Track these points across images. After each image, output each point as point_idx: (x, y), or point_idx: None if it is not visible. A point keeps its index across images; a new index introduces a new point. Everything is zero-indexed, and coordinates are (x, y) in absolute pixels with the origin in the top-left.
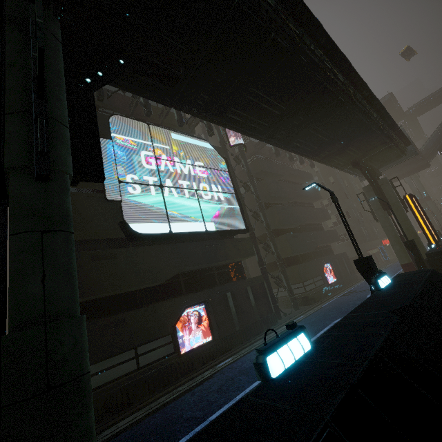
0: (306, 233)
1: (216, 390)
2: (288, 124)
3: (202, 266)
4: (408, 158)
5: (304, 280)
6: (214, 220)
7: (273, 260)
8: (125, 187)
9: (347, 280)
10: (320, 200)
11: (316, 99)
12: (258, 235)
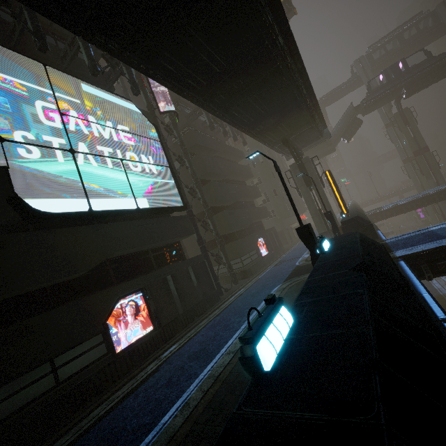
0: (242, 209)
1: (165, 385)
2: (227, 87)
3: (135, 249)
4: (324, 140)
5: (242, 255)
6: (147, 196)
7: (212, 238)
8: (13, 148)
9: (277, 251)
10: (251, 179)
11: (257, 60)
12: (195, 213)
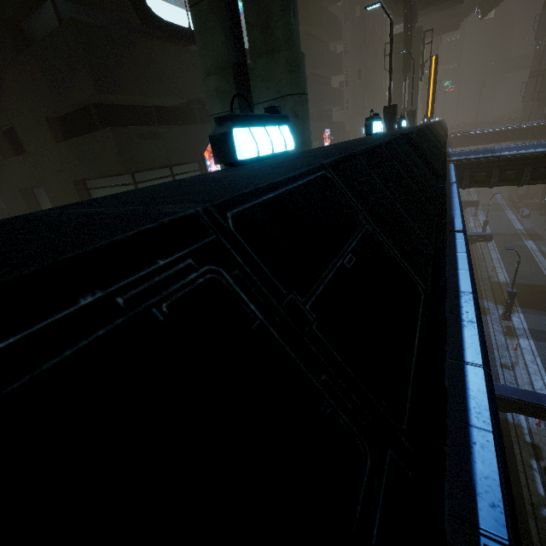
0: (319, 85)
1: None
2: None
3: None
4: (452, 5)
5: None
6: None
7: None
8: None
9: None
10: (334, 43)
11: None
12: None
